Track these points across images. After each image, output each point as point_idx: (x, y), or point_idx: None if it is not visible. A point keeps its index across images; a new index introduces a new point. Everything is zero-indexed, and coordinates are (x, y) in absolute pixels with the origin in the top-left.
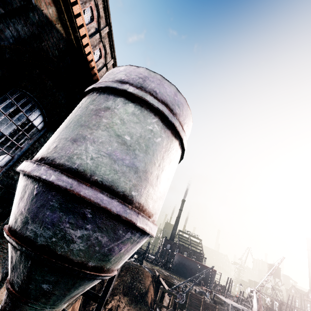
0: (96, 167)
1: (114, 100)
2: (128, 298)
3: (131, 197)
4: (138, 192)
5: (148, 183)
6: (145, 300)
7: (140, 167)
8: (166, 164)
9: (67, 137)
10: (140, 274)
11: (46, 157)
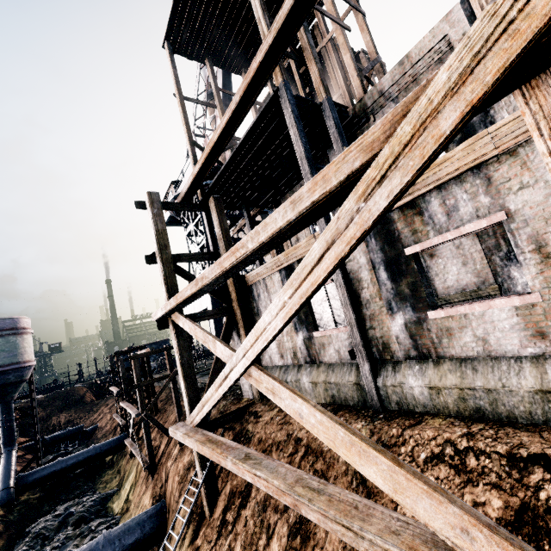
0: (4, 362)
1: None
2: (66, 409)
3: (20, 361)
4: (21, 359)
5: (23, 355)
6: (84, 400)
7: (17, 353)
8: (26, 345)
9: None
10: (71, 391)
11: None
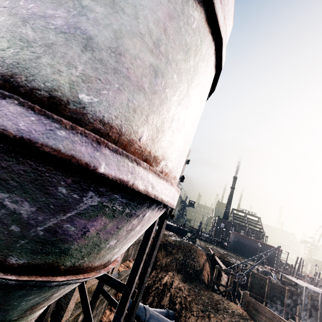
0: None
1: None
2: (181, 275)
3: (77, 105)
4: (100, 96)
5: (128, 81)
6: (200, 277)
7: (98, 39)
8: (177, 52)
9: None
10: (193, 253)
11: None
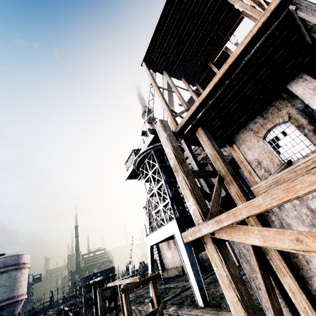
0: (2, 297)
1: None
2: None
3: (15, 295)
4: (16, 293)
5: (18, 289)
6: None
7: (14, 287)
8: (23, 279)
9: None
10: None
11: None
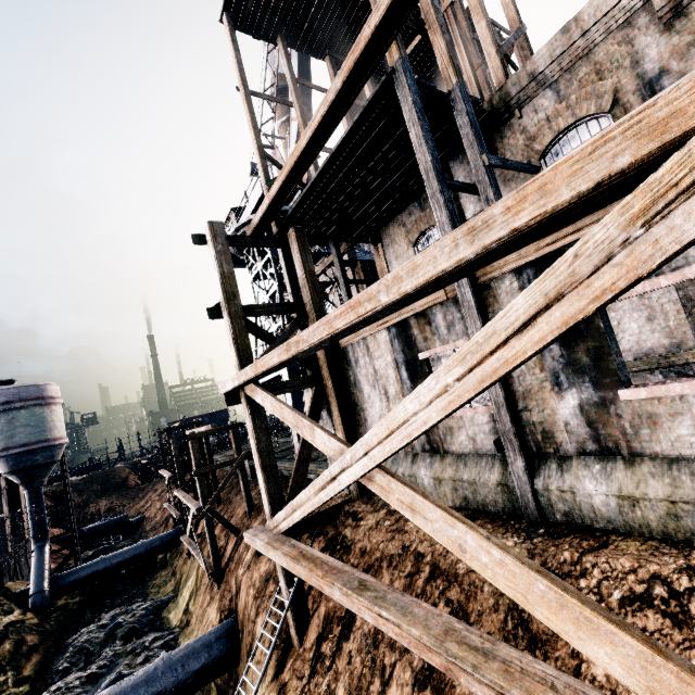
0: (30, 439)
1: (13, 413)
2: (106, 495)
3: (49, 438)
4: (51, 435)
5: (52, 430)
6: (127, 484)
7: (45, 429)
8: (56, 418)
9: (7, 438)
10: (111, 473)
11: (5, 448)
